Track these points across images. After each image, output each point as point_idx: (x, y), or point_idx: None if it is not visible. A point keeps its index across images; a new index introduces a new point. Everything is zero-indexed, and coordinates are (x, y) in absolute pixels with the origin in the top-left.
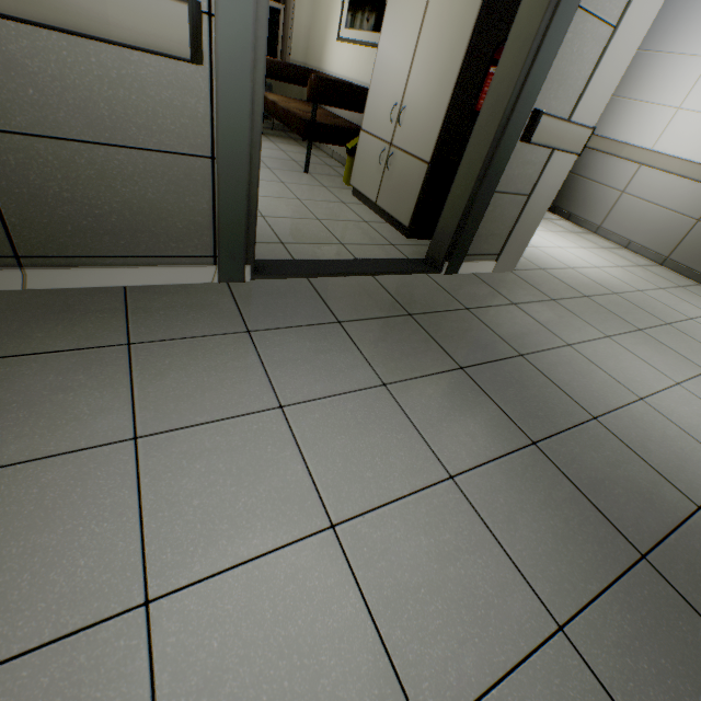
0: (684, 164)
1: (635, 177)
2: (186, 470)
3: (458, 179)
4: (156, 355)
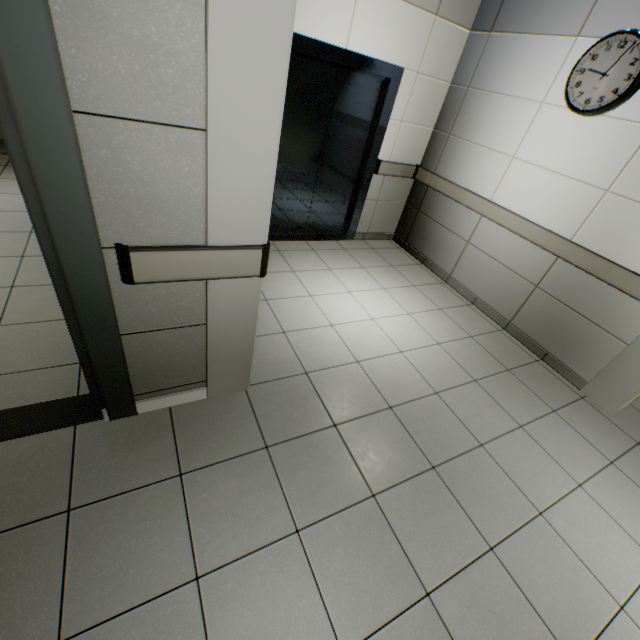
0: (519, 221)
1: (478, 228)
2: None
3: None
4: None
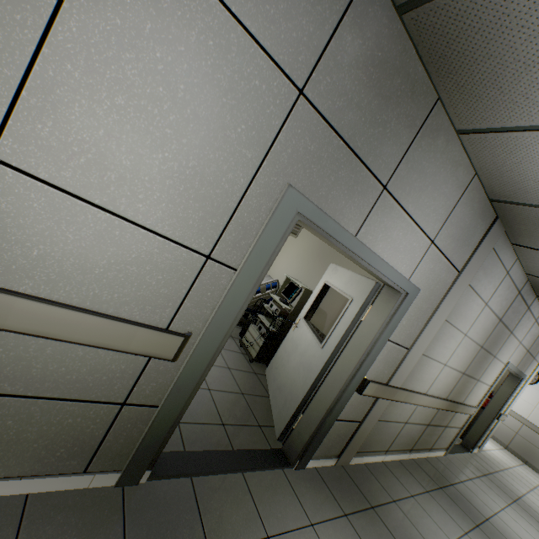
0: None
1: None
2: (510, 524)
3: (476, 423)
4: (468, 486)
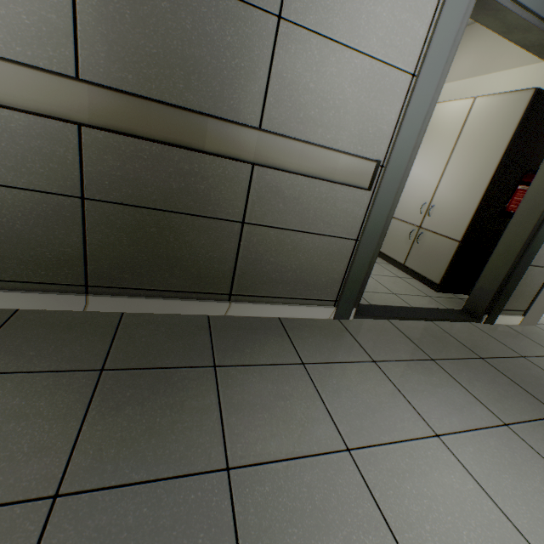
0: None
1: None
2: (401, 489)
3: (495, 254)
4: (324, 374)
